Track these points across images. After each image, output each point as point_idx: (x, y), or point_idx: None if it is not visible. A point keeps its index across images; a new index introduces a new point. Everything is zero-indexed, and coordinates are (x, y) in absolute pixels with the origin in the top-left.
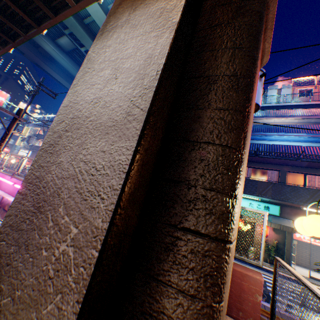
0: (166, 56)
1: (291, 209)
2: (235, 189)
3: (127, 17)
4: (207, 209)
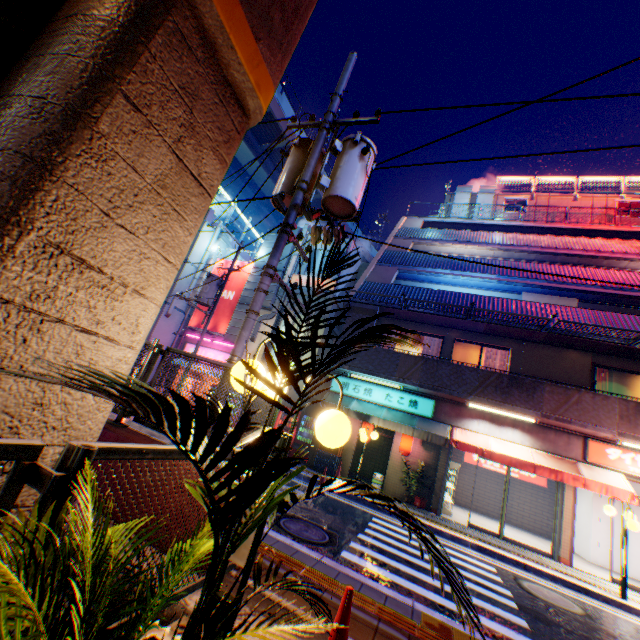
0: None
1: (453, 407)
2: None
3: None
4: None
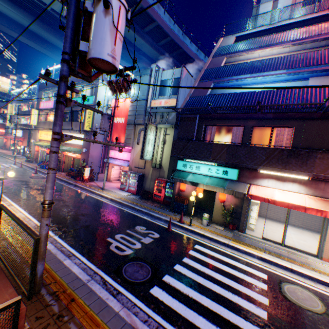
0: None
1: (250, 172)
2: None
3: None
4: None
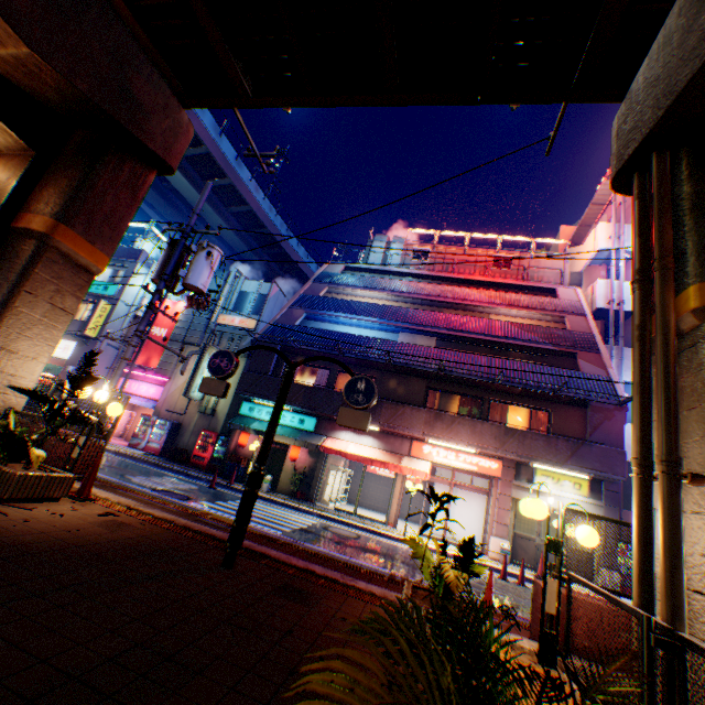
0: None
1: (330, 422)
2: None
3: None
4: None
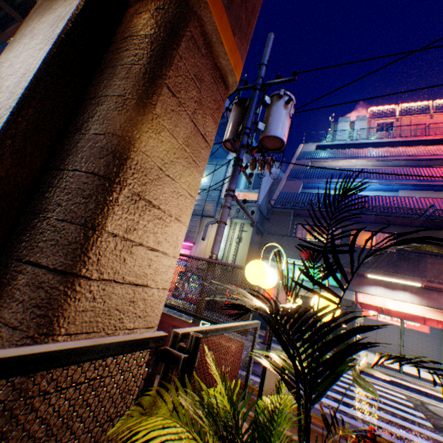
0: (36, 73)
1: (354, 278)
2: (96, 220)
3: (36, 24)
4: (55, 240)
